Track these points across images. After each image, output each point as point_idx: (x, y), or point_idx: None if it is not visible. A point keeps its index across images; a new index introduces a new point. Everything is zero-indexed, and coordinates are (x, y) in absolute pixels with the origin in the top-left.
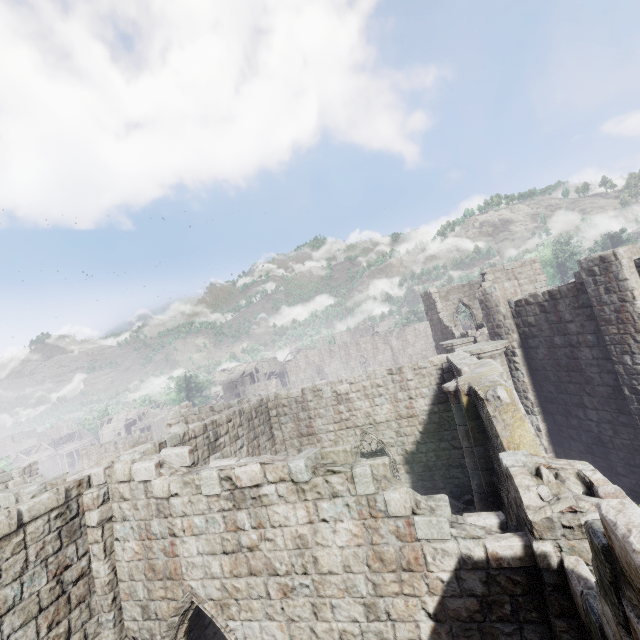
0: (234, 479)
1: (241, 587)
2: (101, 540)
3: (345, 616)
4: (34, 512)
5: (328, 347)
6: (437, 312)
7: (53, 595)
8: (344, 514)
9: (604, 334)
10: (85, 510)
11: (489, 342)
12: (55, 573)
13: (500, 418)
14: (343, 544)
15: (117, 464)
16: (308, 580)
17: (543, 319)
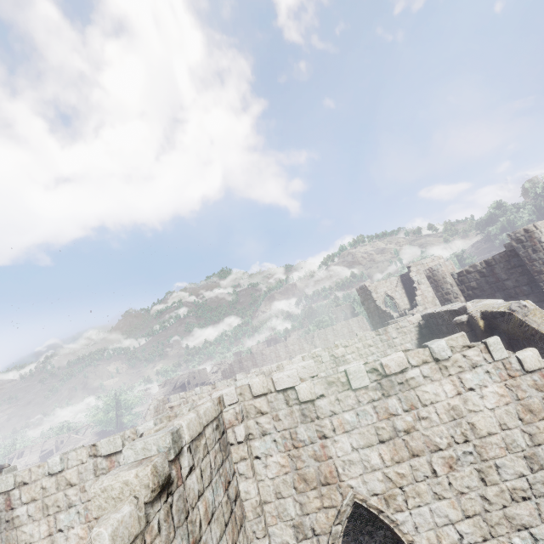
0: (380, 369)
1: (405, 472)
2: (248, 456)
3: (511, 473)
4: (207, 417)
5: (260, 351)
6: (374, 300)
7: (228, 510)
8: (487, 380)
9: (538, 282)
10: (227, 428)
11: (443, 306)
12: (225, 486)
13: (531, 320)
14: (493, 406)
15: (252, 379)
16: (470, 447)
17: (483, 282)
